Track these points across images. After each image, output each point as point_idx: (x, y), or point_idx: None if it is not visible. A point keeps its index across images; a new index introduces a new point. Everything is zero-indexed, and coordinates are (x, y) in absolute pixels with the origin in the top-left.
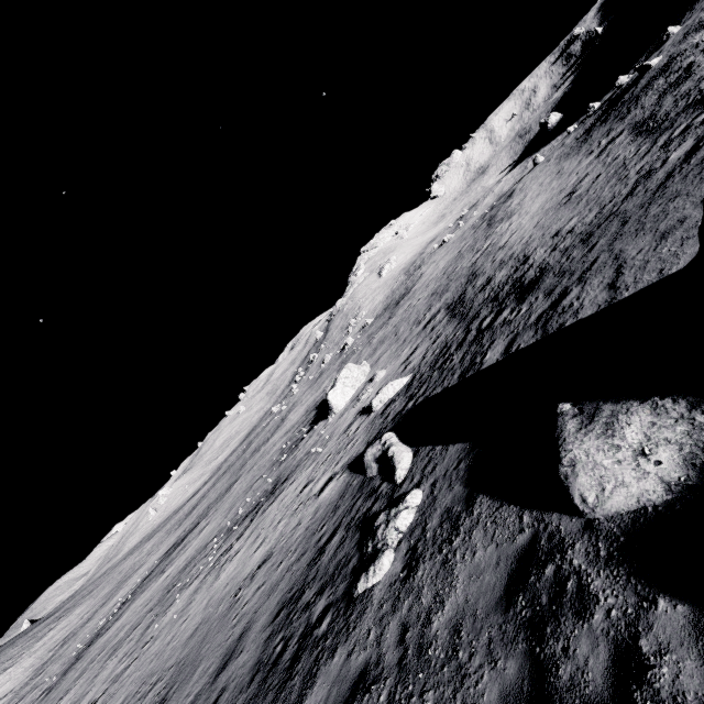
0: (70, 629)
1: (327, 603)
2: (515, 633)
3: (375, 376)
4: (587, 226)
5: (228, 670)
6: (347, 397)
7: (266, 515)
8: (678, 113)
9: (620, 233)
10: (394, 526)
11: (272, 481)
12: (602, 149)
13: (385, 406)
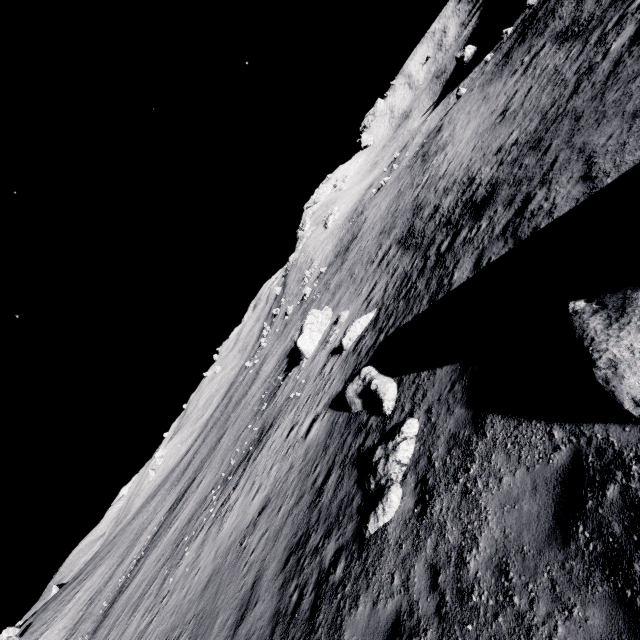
0: (95, 589)
1: (337, 546)
2: (586, 572)
3: (339, 318)
4: (533, 133)
5: (246, 622)
6: (315, 341)
7: (258, 462)
8: (604, 10)
9: (577, 128)
10: (395, 459)
11: (257, 430)
12: (526, 65)
13: (355, 343)
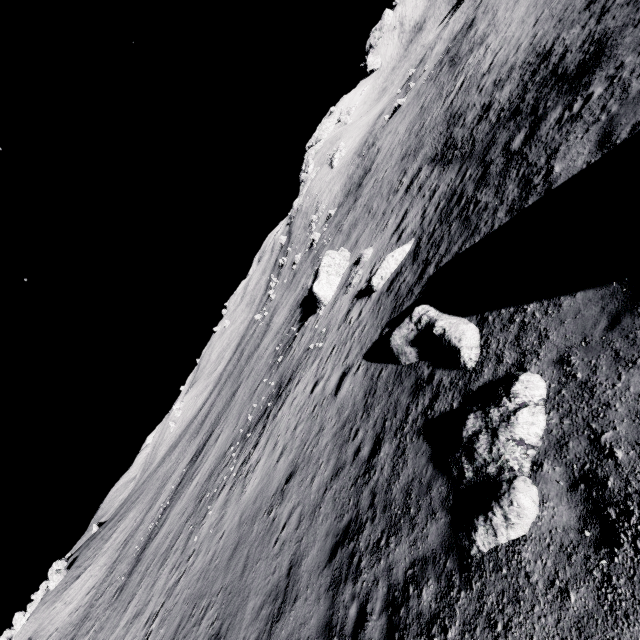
0: (128, 532)
1: (414, 554)
2: None
3: (362, 257)
4: None
5: (285, 621)
6: (333, 286)
7: (278, 420)
8: None
9: None
10: (512, 438)
11: (274, 384)
12: None
13: (389, 282)
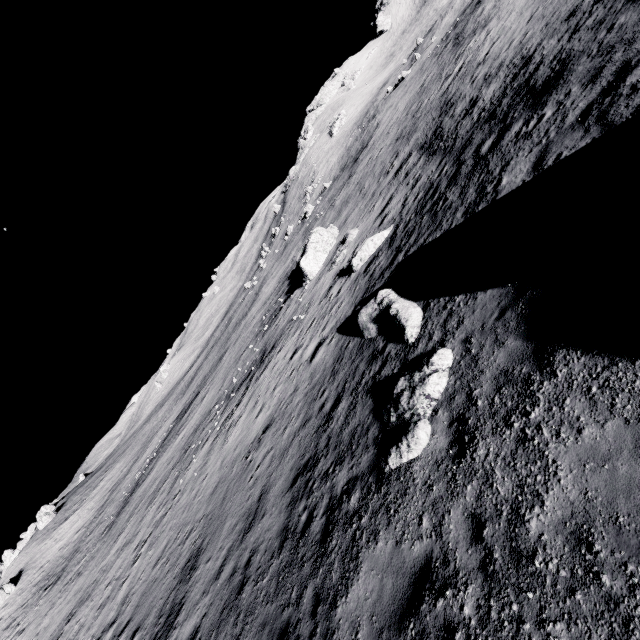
0: (115, 480)
1: (350, 475)
2: None
3: (348, 236)
4: None
5: (254, 531)
6: (319, 262)
7: (260, 382)
8: None
9: None
10: (423, 393)
11: (258, 351)
12: None
13: (367, 264)
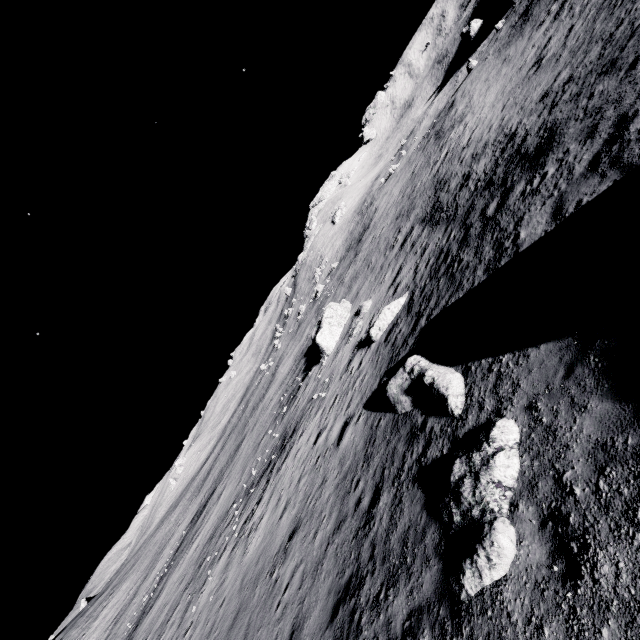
0: (120, 607)
1: (411, 604)
2: None
3: (362, 308)
4: (597, 60)
5: None
6: (335, 337)
7: (282, 473)
8: None
9: None
10: (491, 480)
11: (278, 436)
12: (556, 12)
13: (387, 333)
